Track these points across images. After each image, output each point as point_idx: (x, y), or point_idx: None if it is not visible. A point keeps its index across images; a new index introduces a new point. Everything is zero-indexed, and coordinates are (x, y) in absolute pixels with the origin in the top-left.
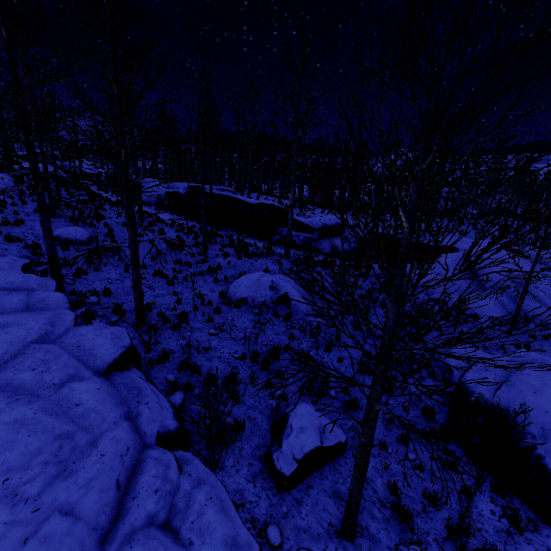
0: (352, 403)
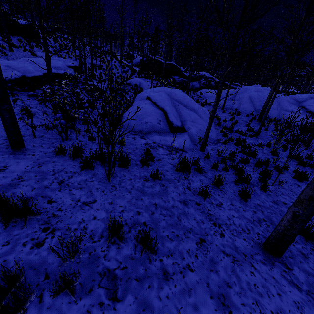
0: None
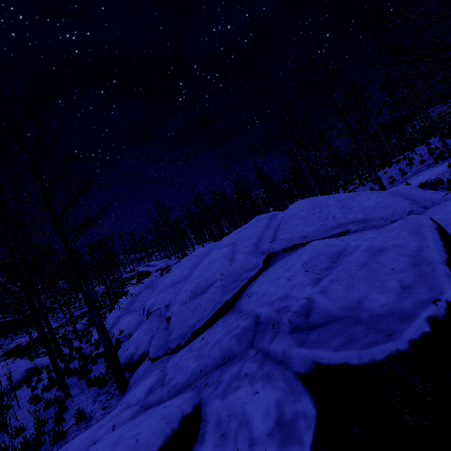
0: None
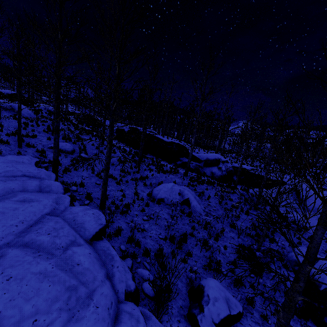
0: (240, 281)
